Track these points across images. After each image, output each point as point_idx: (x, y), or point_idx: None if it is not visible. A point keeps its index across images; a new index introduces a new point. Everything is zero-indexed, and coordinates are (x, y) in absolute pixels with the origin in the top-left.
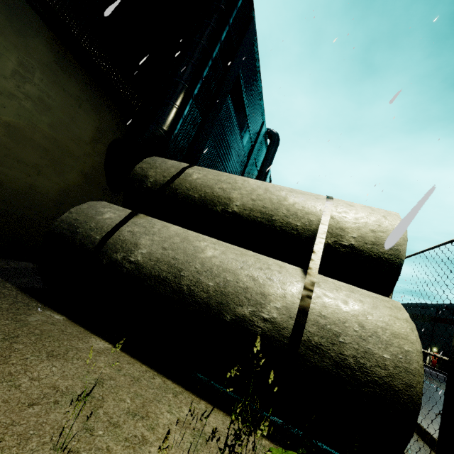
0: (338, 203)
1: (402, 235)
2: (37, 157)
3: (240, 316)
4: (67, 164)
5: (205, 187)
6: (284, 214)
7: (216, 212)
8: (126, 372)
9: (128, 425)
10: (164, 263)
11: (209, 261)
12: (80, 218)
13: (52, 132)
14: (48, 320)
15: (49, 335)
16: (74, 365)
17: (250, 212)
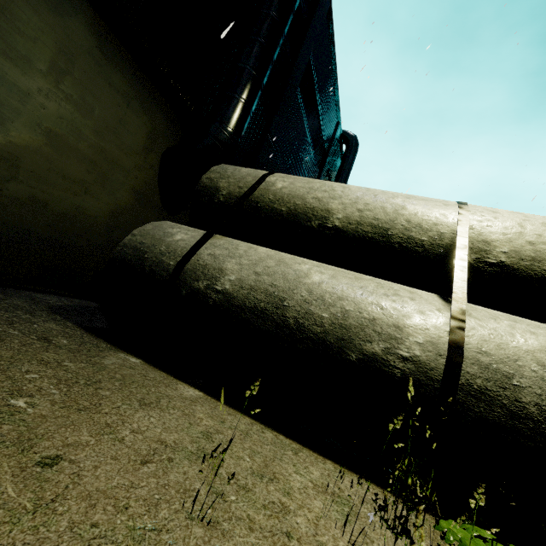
0: (476, 209)
1: None
2: (84, 171)
3: (370, 355)
4: (117, 180)
5: (294, 198)
6: (403, 227)
7: (311, 228)
8: (231, 424)
9: (260, 489)
10: (260, 291)
11: (318, 287)
12: (146, 241)
13: (99, 139)
14: (125, 364)
15: (132, 381)
16: (173, 416)
17: (356, 226)
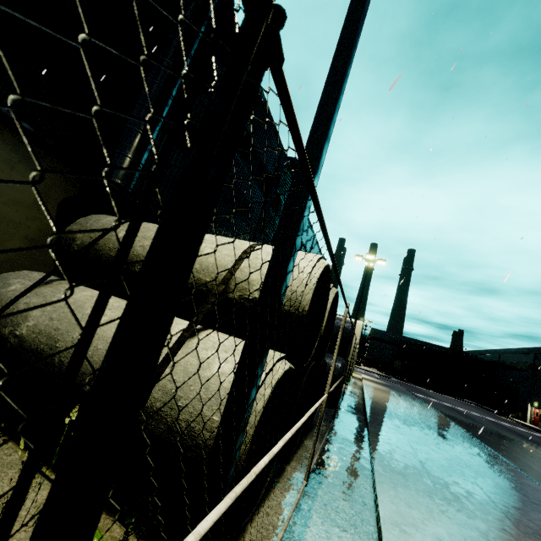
0: (257, 252)
1: (305, 284)
2: None
3: None
4: (6, 232)
5: None
6: (196, 270)
7: (135, 272)
8: None
9: None
10: (44, 335)
11: None
12: None
13: None
14: None
15: None
16: None
17: None
